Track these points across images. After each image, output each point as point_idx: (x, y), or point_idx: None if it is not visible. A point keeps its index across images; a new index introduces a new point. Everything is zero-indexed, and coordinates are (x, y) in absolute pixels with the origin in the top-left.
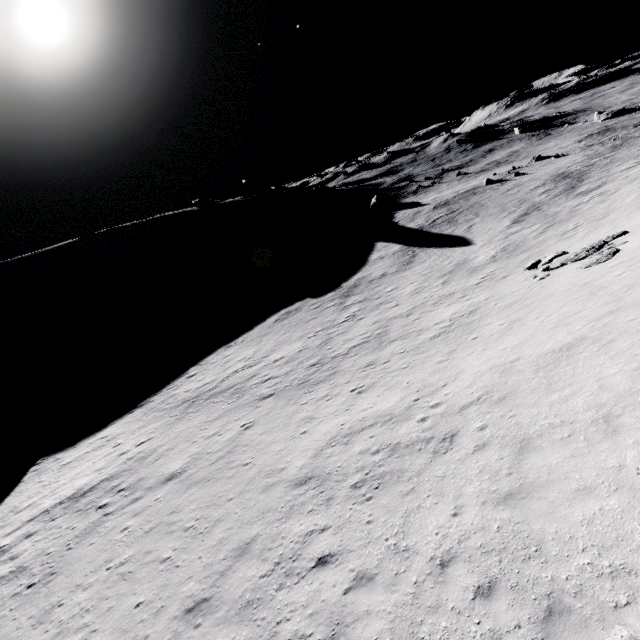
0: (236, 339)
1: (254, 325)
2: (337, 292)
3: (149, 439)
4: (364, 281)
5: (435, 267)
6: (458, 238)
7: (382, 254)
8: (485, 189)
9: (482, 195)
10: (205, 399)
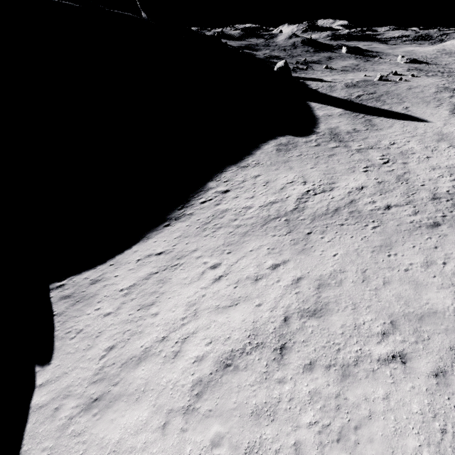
0: (243, 160)
1: (249, 150)
2: (321, 136)
3: (284, 261)
4: (340, 131)
5: (413, 133)
6: (404, 114)
7: (327, 113)
8: (383, 83)
9: (387, 87)
10: (310, 219)
